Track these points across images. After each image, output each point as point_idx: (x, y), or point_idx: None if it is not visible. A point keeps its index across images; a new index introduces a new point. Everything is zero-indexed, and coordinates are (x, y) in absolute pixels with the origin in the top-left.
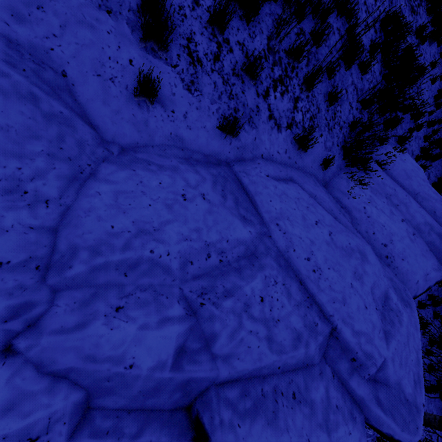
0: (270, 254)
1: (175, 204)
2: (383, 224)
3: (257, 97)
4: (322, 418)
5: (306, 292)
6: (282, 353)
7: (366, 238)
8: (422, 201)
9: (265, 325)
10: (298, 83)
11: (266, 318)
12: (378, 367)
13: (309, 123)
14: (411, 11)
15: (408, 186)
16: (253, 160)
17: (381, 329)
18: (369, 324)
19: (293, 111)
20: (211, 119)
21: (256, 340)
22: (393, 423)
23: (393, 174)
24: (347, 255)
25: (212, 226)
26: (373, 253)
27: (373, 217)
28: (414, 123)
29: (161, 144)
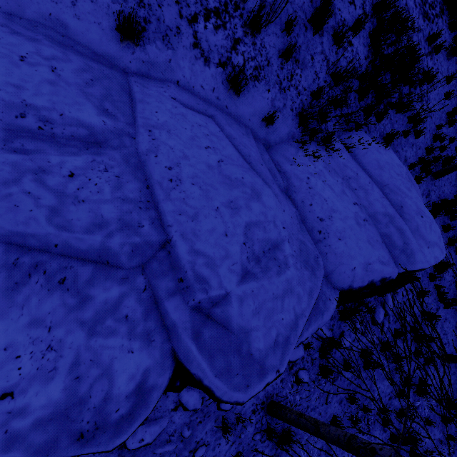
0: (121, 150)
1: (4, 57)
2: (326, 199)
3: (180, 19)
4: (92, 317)
5: (150, 197)
6: (66, 230)
7: (300, 207)
8: (389, 193)
9: (58, 197)
10: (242, 25)
11: (65, 193)
12: (215, 299)
13: (253, 73)
14: (424, 16)
15: (377, 176)
16: (163, 82)
17: (239, 264)
18: (220, 251)
19: (231, 51)
20: (110, 18)
21: (31, 203)
22: (206, 363)
23: (362, 161)
24: (232, 185)
25: (45, 94)
26: (287, 209)
27: (315, 190)
28: (413, 130)
29: (34, 20)
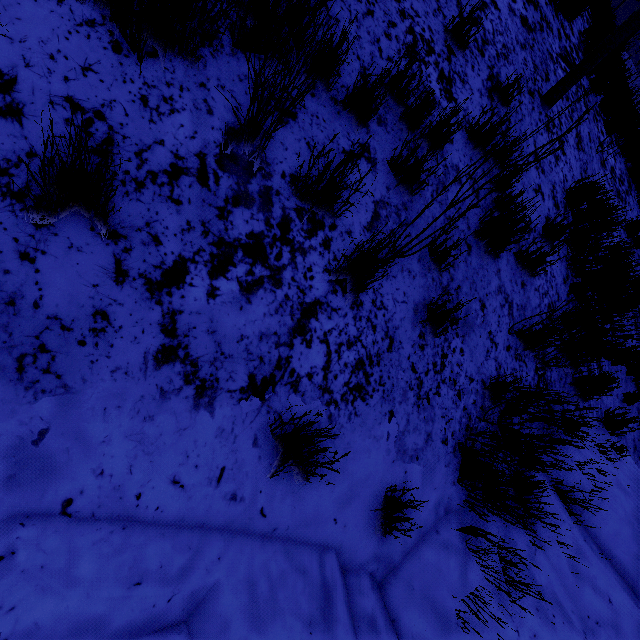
0: None
1: None
2: None
3: (116, 283)
4: None
5: None
6: None
7: None
8: None
9: None
10: (328, 266)
11: None
12: None
13: (351, 379)
14: (618, 196)
15: None
16: None
17: None
18: None
19: (291, 340)
20: None
21: None
22: None
23: (600, 530)
24: None
25: None
26: None
27: None
28: (634, 382)
29: None
